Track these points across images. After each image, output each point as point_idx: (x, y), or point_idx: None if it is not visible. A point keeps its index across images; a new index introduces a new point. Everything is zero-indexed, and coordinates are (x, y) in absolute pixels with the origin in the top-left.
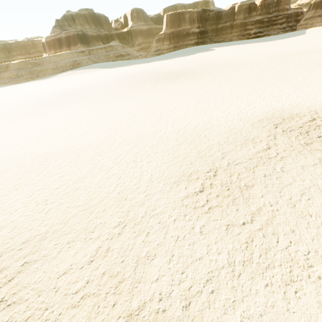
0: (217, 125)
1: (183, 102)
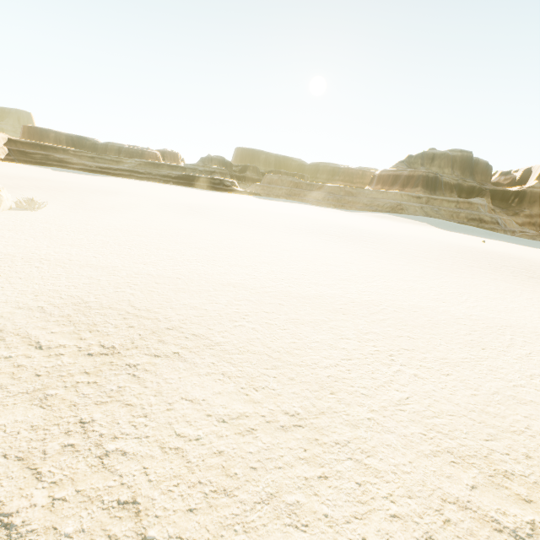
0: None
1: None
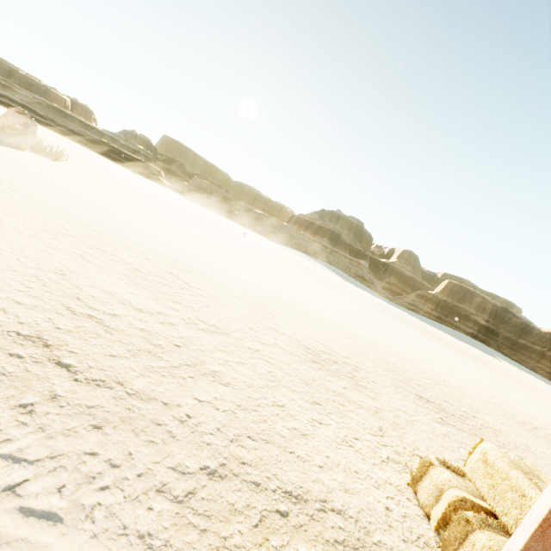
0: (528, 409)
1: (471, 367)
